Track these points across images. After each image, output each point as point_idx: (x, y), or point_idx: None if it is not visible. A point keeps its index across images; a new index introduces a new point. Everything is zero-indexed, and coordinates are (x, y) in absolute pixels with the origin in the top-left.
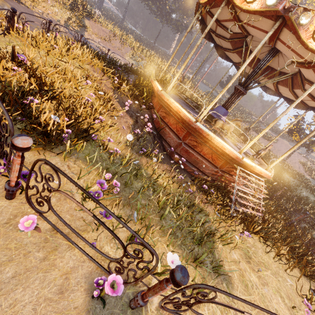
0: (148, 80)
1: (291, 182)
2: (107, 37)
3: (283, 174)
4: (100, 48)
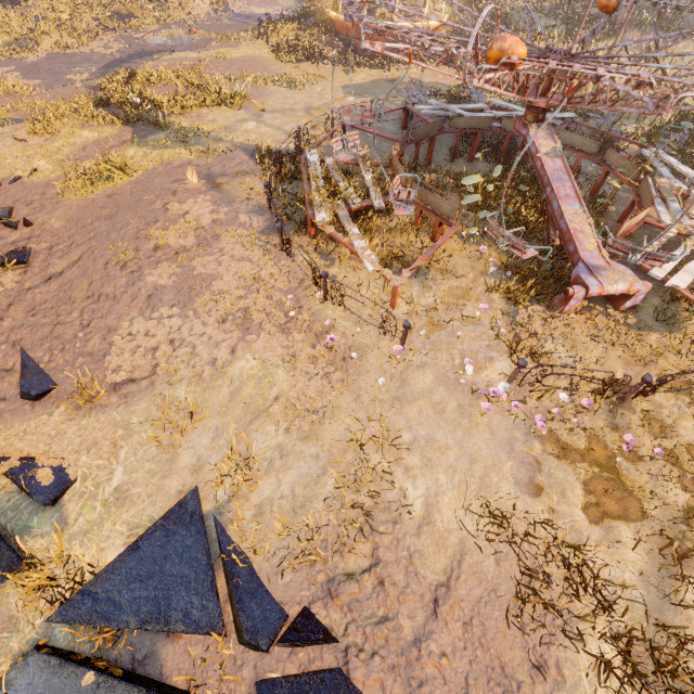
0: (324, 14)
1: (522, 21)
2: None
3: (514, 18)
4: (254, 13)
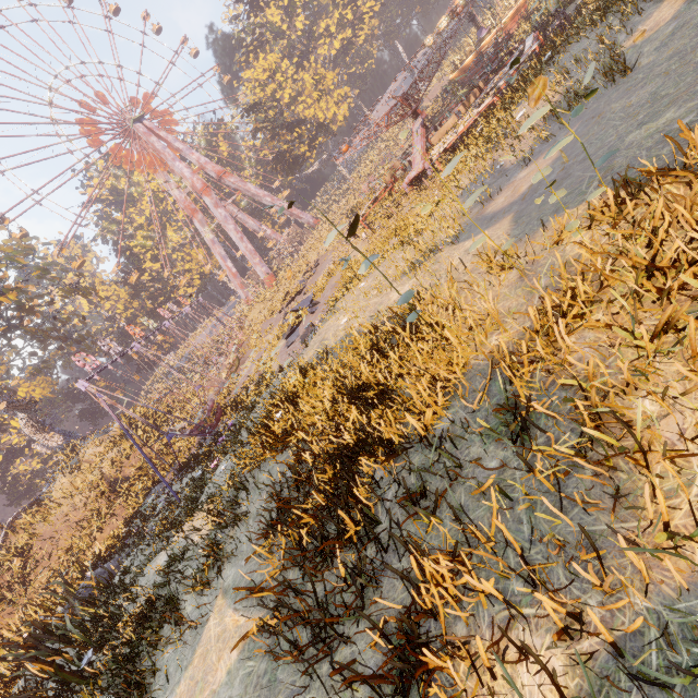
0: None
1: None
2: (438, 90)
3: None
4: None
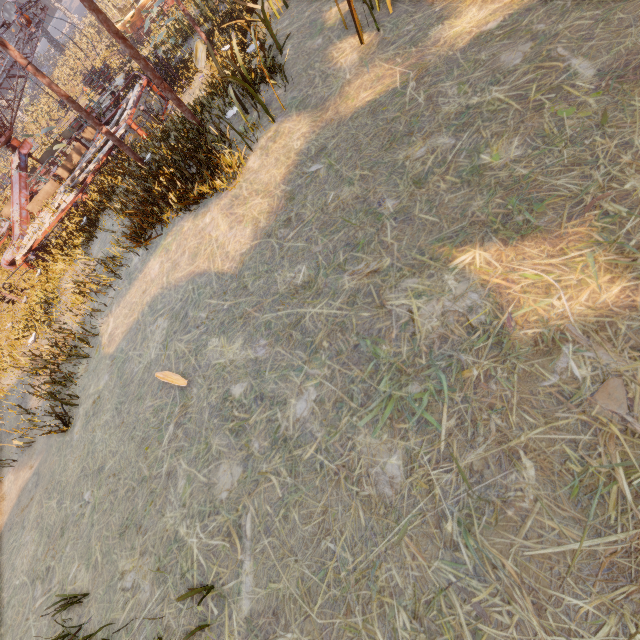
0: None
1: None
2: None
3: None
4: None
